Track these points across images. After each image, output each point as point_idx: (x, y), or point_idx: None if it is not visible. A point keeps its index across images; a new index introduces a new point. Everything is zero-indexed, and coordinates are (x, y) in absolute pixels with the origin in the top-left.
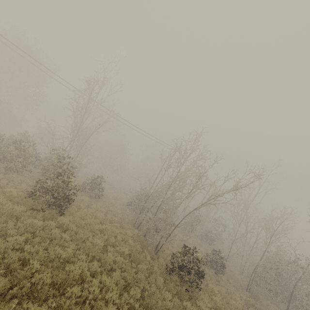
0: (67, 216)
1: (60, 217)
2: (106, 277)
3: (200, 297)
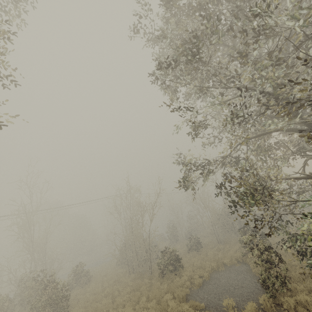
0: (72, 310)
1: None
2: (120, 309)
3: (184, 271)
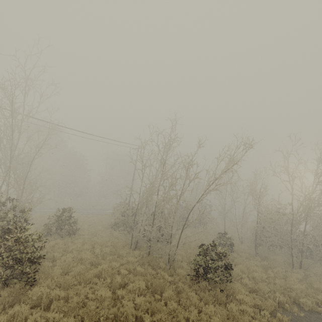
0: (41, 283)
1: (30, 288)
2: None
3: (236, 290)
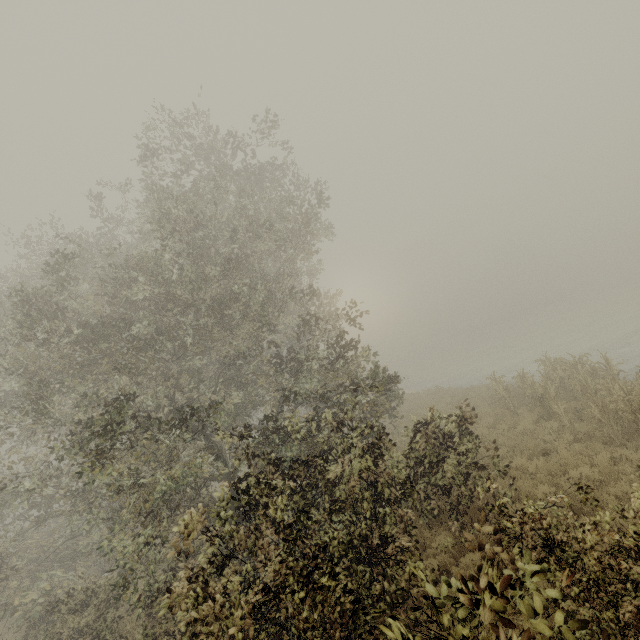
0: None
1: None
2: None
3: None
